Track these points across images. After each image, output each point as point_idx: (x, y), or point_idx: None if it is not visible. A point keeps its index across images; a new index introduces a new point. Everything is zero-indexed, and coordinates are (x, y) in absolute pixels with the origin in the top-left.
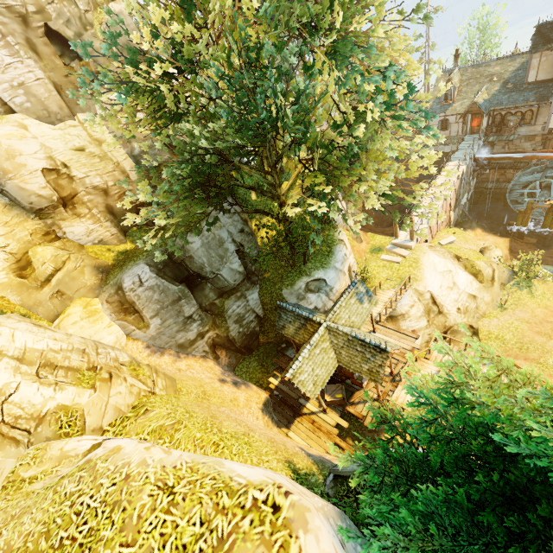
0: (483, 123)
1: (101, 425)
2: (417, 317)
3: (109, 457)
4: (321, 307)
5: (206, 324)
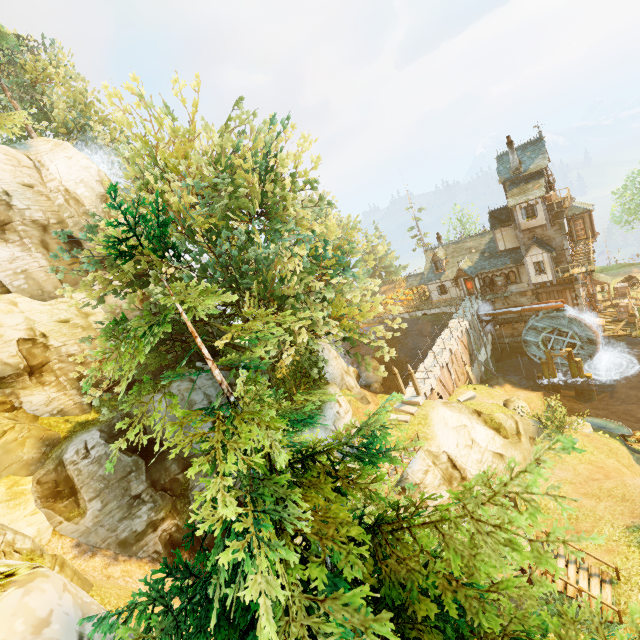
0: (476, 285)
1: None
2: (435, 486)
3: None
4: None
5: (162, 508)
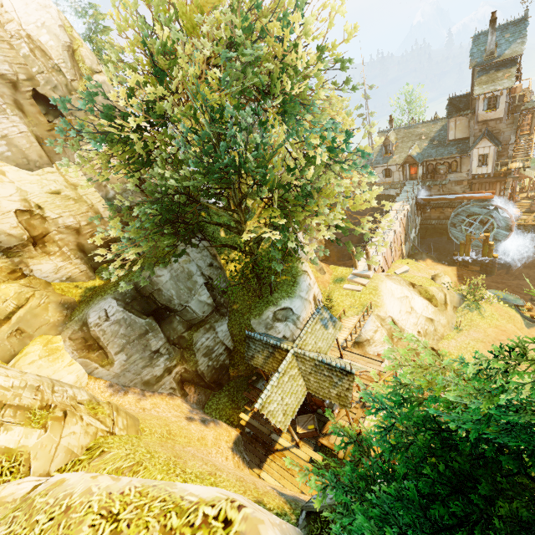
0: (419, 171)
1: (48, 471)
2: (382, 342)
3: (50, 491)
4: (290, 335)
5: (174, 358)
